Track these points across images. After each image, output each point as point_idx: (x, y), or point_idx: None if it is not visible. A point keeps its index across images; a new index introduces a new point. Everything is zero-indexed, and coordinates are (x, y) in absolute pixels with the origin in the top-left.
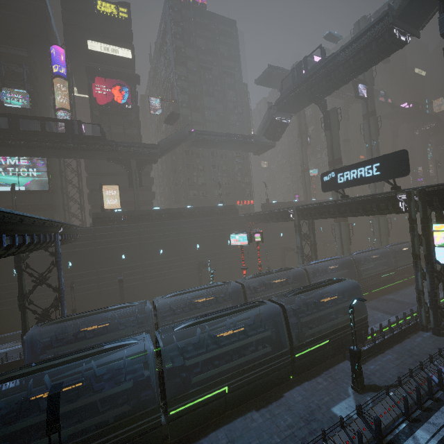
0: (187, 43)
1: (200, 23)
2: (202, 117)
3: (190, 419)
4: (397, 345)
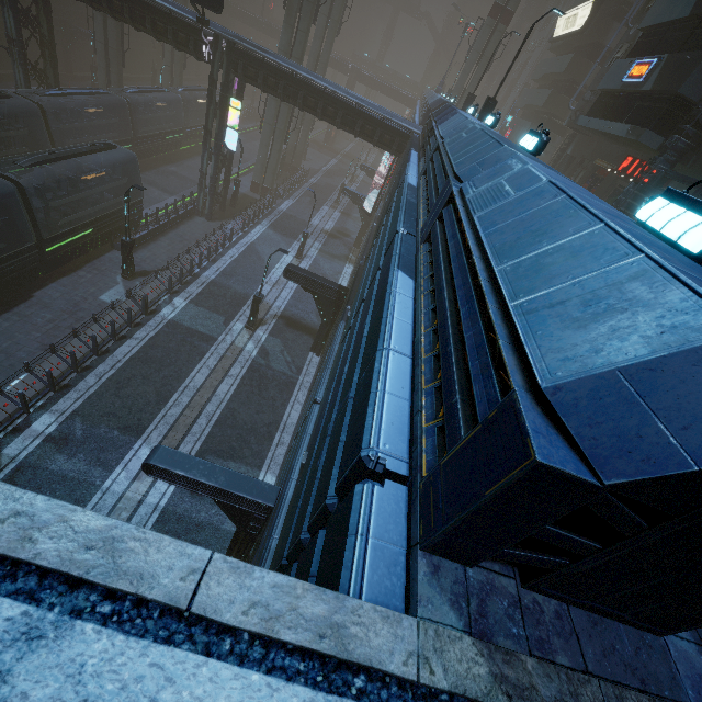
0: None
1: None
2: None
3: None
4: (171, 232)
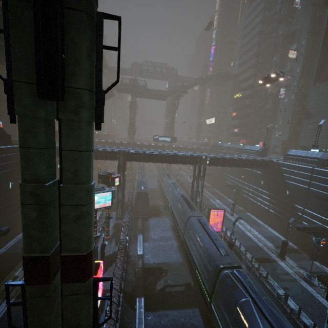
0: None
1: None
2: None
3: None
4: None
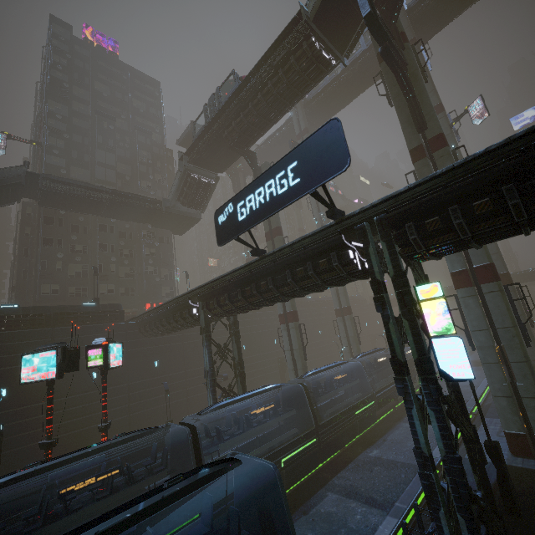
0: (78, 81)
1: (104, 68)
2: (92, 176)
3: None
4: None
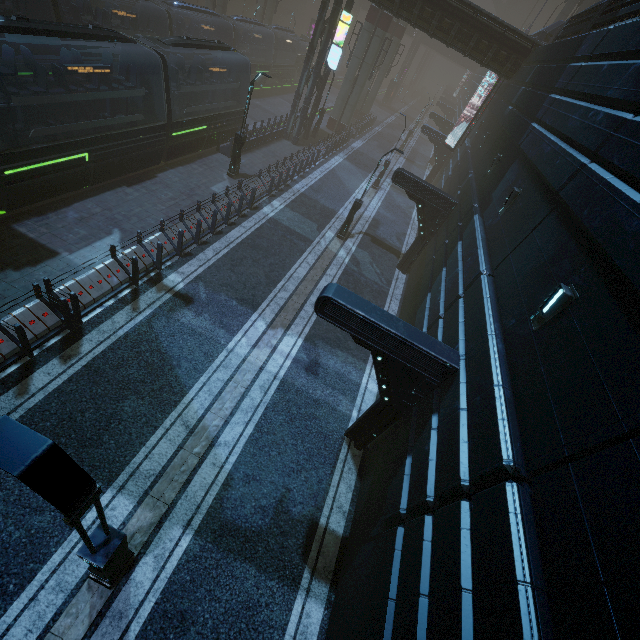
0: None
1: None
2: None
3: (37, 187)
4: (264, 147)
